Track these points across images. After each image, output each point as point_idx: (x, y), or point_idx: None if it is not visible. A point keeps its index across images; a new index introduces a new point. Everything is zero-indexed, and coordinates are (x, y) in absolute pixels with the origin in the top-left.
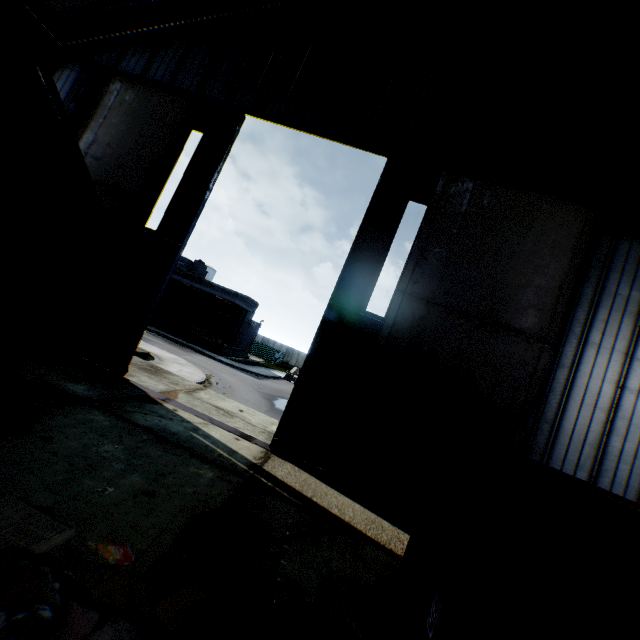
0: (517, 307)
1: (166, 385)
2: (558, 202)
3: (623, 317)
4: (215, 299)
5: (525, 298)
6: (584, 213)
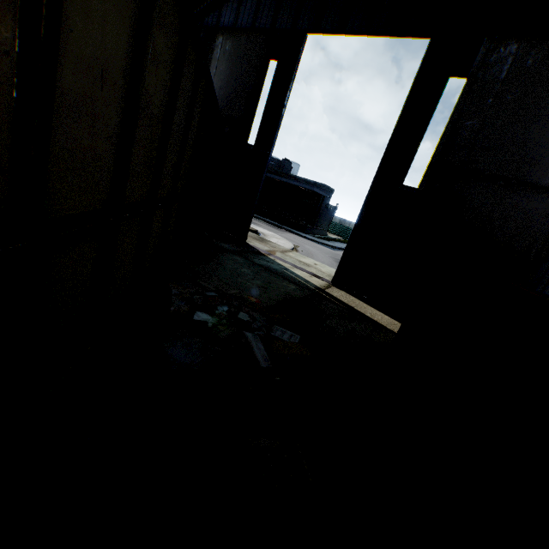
0: (548, 165)
1: (269, 247)
2: None
3: None
4: (299, 189)
5: None
6: None
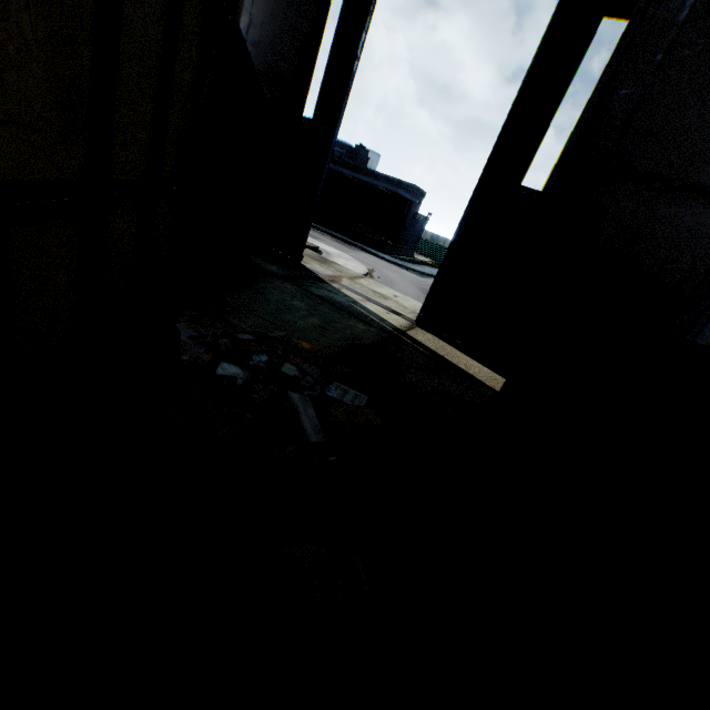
0: None
1: (332, 272)
2: None
3: None
4: (378, 191)
5: None
6: None
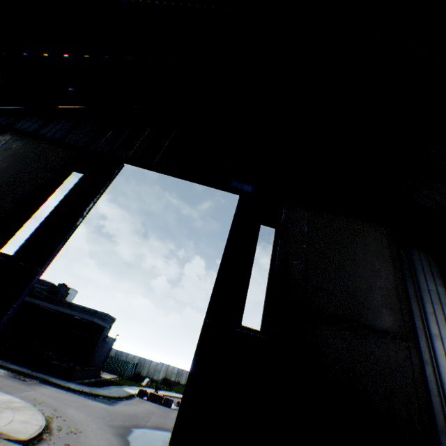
0: (373, 308)
1: None
2: (366, 224)
3: (443, 308)
4: (73, 319)
5: (375, 299)
6: (385, 231)
